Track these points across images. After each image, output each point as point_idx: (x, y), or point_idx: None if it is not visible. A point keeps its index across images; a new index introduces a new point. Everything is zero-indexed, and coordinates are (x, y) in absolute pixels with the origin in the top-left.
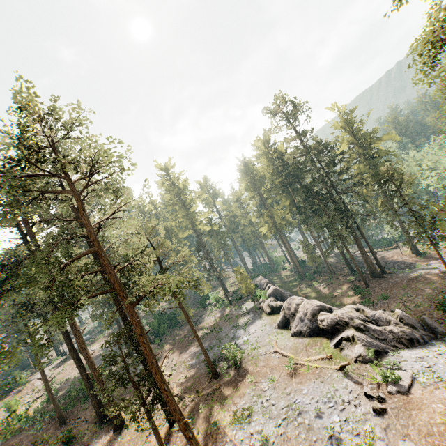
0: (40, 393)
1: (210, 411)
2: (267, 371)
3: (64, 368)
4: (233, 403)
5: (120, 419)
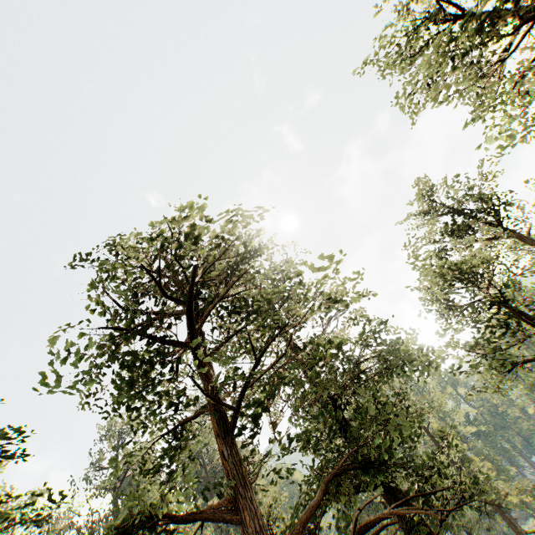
0: None
1: None
2: None
3: None
4: None
5: None
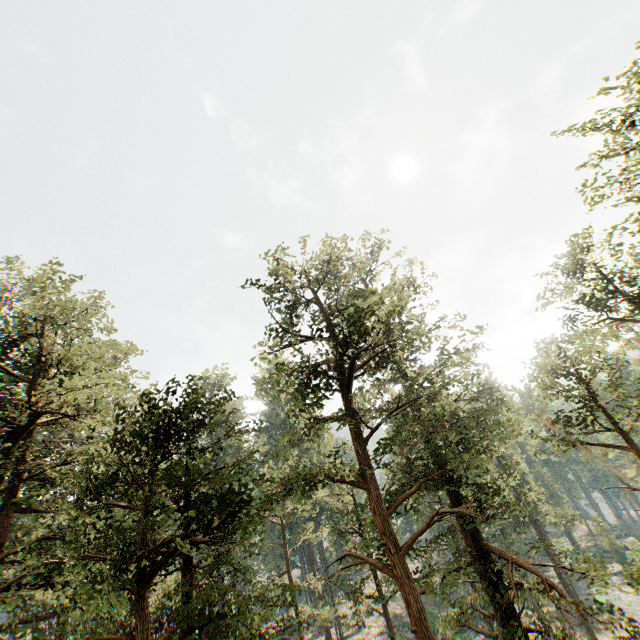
0: None
1: (585, 632)
2: None
3: None
4: (609, 631)
5: None
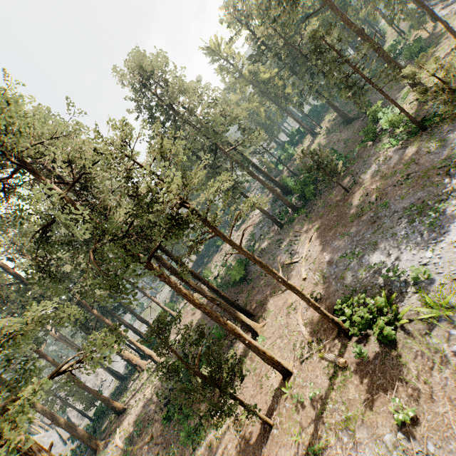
0: (227, 257)
1: (322, 406)
2: (454, 426)
3: (239, 233)
4: (352, 435)
5: (251, 330)
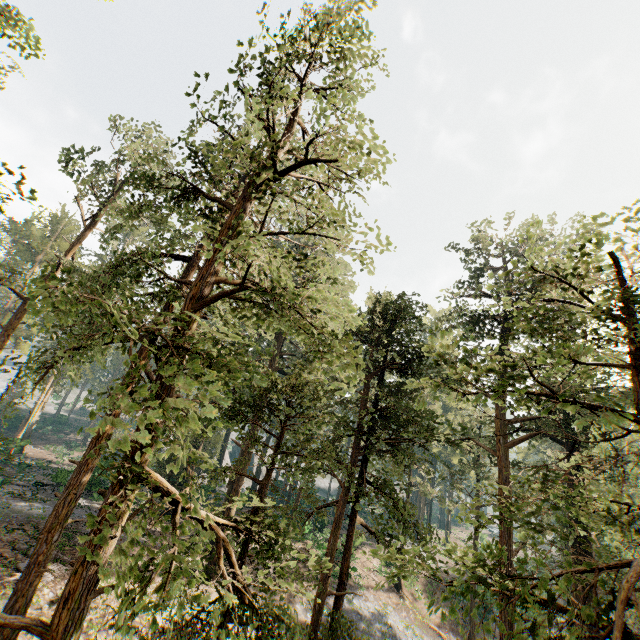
0: None
1: None
2: None
3: None
4: None
5: None
